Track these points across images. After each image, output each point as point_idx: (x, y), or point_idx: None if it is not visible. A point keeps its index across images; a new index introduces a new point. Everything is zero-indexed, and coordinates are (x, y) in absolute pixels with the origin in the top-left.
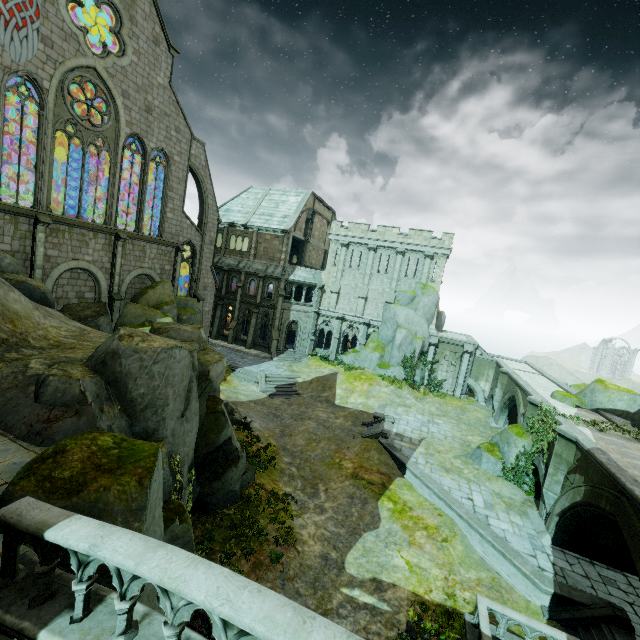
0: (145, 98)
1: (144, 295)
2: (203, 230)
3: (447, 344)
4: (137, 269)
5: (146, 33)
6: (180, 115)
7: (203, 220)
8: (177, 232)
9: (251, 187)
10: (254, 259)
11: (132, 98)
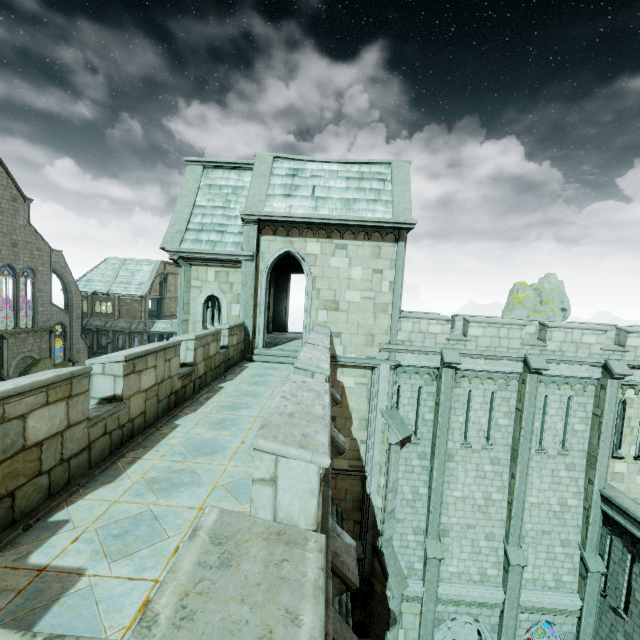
0: (11, 238)
1: (29, 372)
2: (70, 311)
3: None
4: (20, 354)
5: (6, 197)
6: (39, 239)
7: (69, 303)
8: (48, 319)
9: (108, 258)
10: (119, 319)
11: (1, 242)
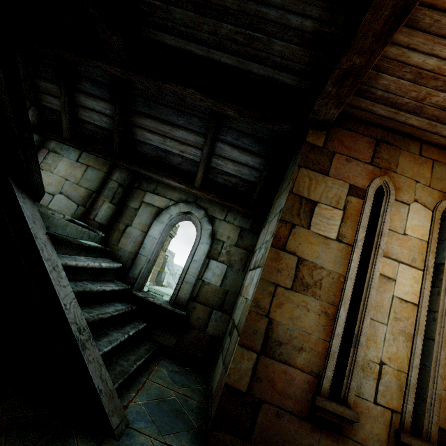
0: None
1: None
2: None
3: (154, 293)
4: None
5: None
6: None
7: None
8: None
9: None
10: None
11: None
